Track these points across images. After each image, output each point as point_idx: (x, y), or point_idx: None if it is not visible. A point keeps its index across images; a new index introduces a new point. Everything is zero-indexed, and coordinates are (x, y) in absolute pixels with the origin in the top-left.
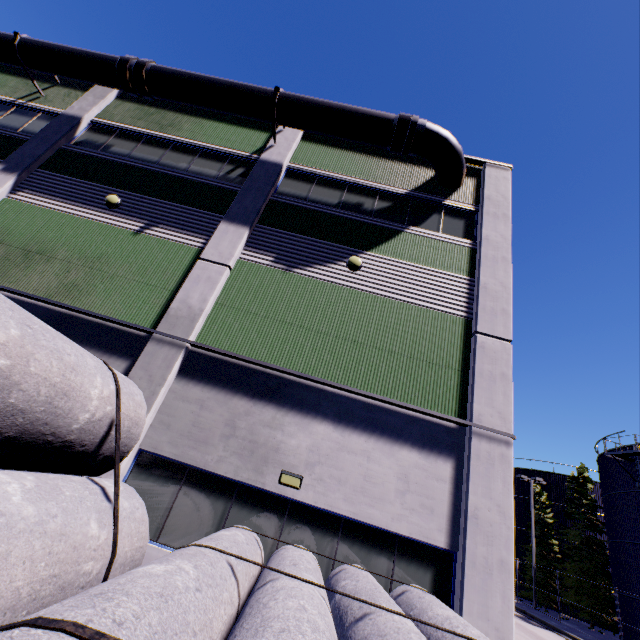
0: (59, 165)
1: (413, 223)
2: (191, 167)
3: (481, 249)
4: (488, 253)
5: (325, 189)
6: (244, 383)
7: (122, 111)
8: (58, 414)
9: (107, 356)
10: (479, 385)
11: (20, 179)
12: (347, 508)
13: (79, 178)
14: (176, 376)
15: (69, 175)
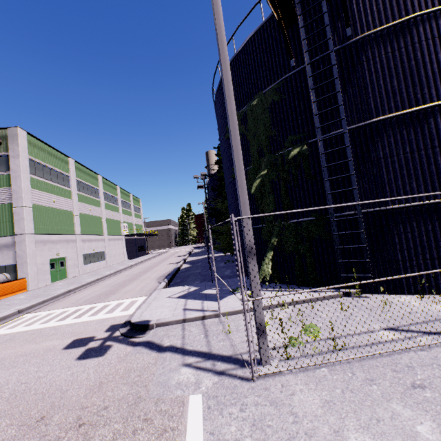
0: None
1: None
2: None
3: (11, 175)
4: (13, 176)
5: None
6: None
7: None
8: None
9: None
10: (16, 224)
11: None
12: None
13: None
14: None
15: None
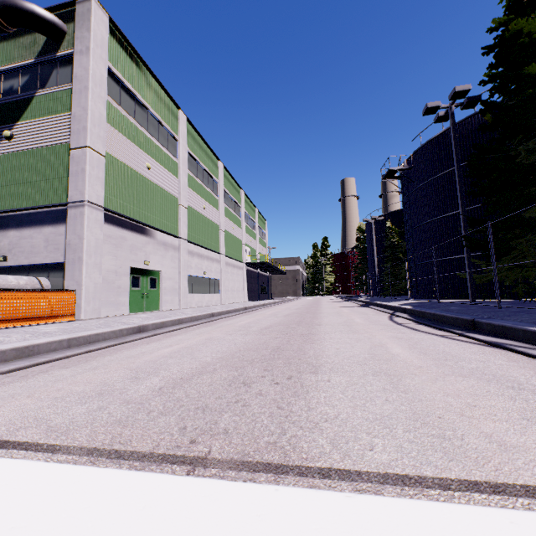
0: None
1: (43, 86)
2: None
3: (73, 87)
4: (77, 88)
5: None
6: None
7: None
8: None
9: None
10: (71, 181)
11: None
12: (27, 261)
13: None
14: None
15: None
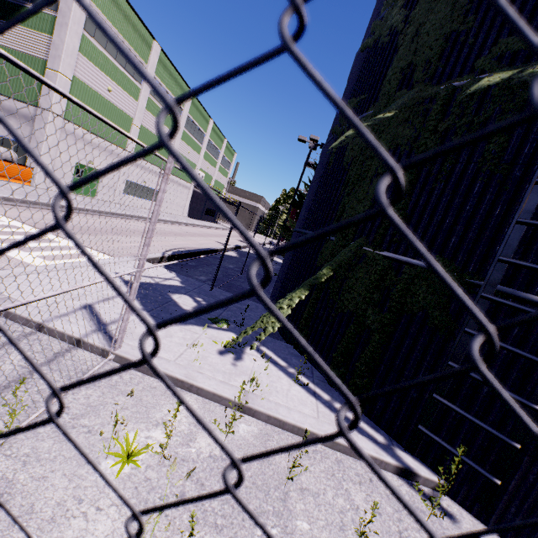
0: None
1: None
2: None
3: (57, 18)
4: (60, 21)
5: None
6: None
7: None
8: None
9: None
10: (43, 92)
11: None
12: (3, 134)
13: None
14: None
15: None
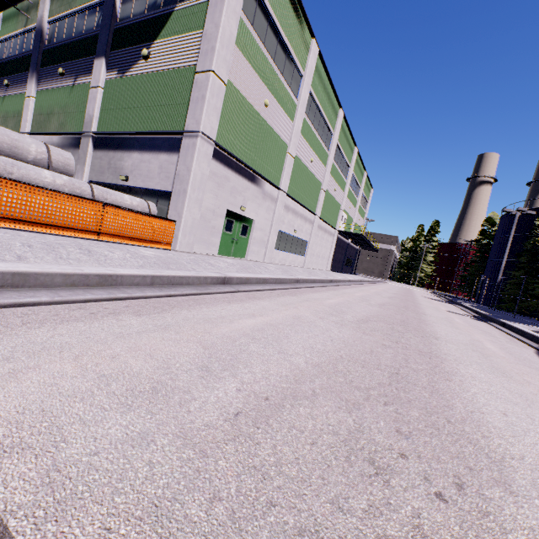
0: (45, 62)
1: None
2: (85, 28)
3: None
4: (213, 0)
5: (139, 1)
6: (112, 145)
7: (55, 5)
8: (17, 154)
9: (76, 150)
10: (191, 108)
11: (37, 78)
12: (142, 185)
13: (52, 65)
14: (93, 150)
15: (49, 66)
